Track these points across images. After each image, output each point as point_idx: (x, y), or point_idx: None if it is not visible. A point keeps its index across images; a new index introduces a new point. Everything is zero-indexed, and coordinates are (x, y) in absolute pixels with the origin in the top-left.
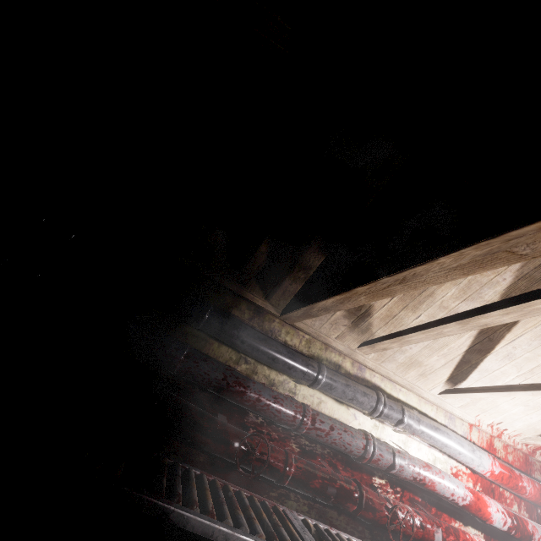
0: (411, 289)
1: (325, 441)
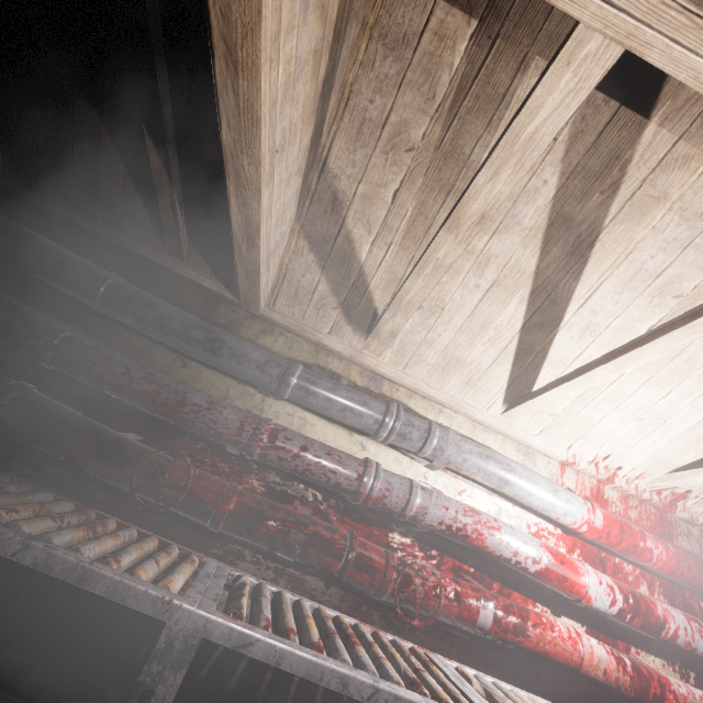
0: (256, 77)
1: (295, 468)
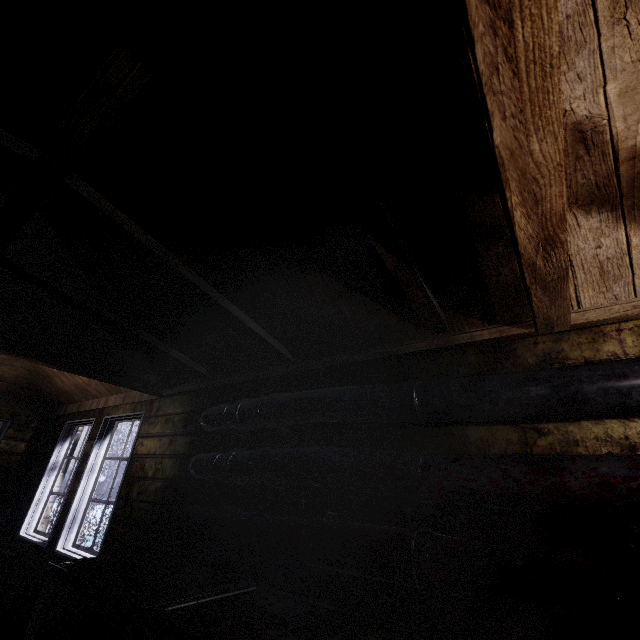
0: None
1: None
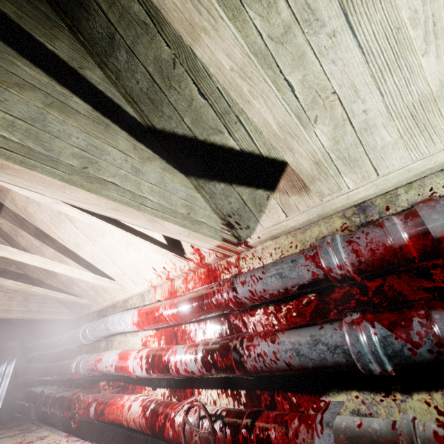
0: None
1: (64, 376)
